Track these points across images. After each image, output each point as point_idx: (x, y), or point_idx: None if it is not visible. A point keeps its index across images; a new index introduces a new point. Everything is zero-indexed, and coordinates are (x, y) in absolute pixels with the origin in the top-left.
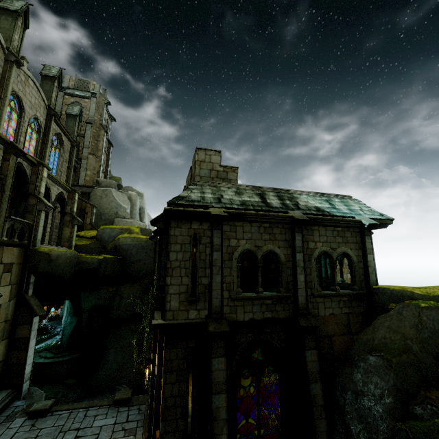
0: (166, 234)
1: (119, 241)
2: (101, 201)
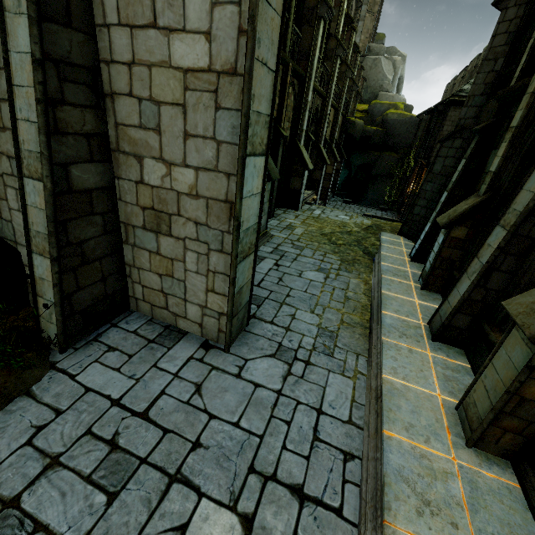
0: (442, 114)
1: (387, 116)
2: (370, 72)
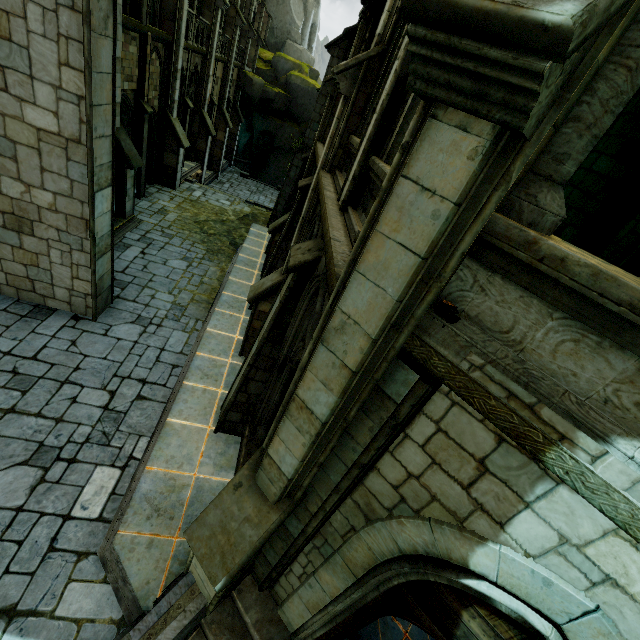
0: None
1: (291, 78)
2: (277, 9)
